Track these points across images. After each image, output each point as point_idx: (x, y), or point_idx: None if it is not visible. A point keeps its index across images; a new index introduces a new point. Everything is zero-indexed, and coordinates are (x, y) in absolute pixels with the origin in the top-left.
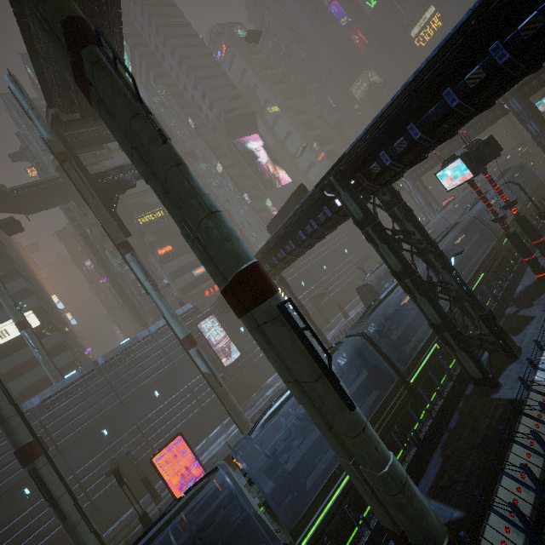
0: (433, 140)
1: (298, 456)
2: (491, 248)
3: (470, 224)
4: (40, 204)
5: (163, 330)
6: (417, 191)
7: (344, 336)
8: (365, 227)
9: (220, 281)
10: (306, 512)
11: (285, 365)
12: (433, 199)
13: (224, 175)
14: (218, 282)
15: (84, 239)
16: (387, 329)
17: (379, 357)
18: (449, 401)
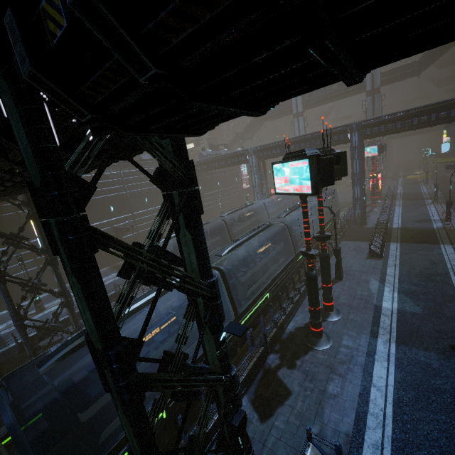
0: None
1: None
2: (287, 264)
3: (281, 230)
4: None
5: None
6: (258, 170)
7: (115, 293)
8: (47, 214)
9: None
10: None
11: None
12: (266, 183)
13: None
14: None
15: None
16: None
17: None
18: None
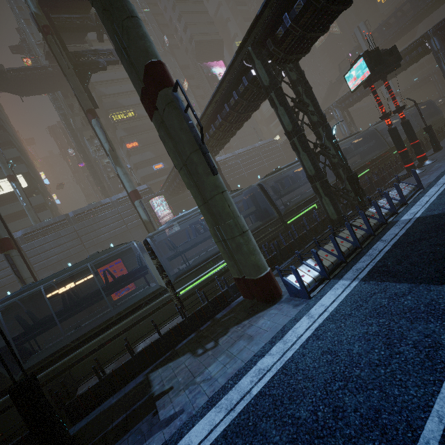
0: (322, 0)
1: (189, 244)
2: (382, 153)
3: (371, 134)
4: (32, 89)
5: (121, 201)
6: (343, 119)
7: None
8: (270, 92)
9: (139, 86)
10: (187, 275)
11: (179, 153)
12: (355, 129)
13: (189, 93)
14: (138, 89)
15: (67, 126)
16: (282, 194)
17: (267, 200)
18: (310, 233)
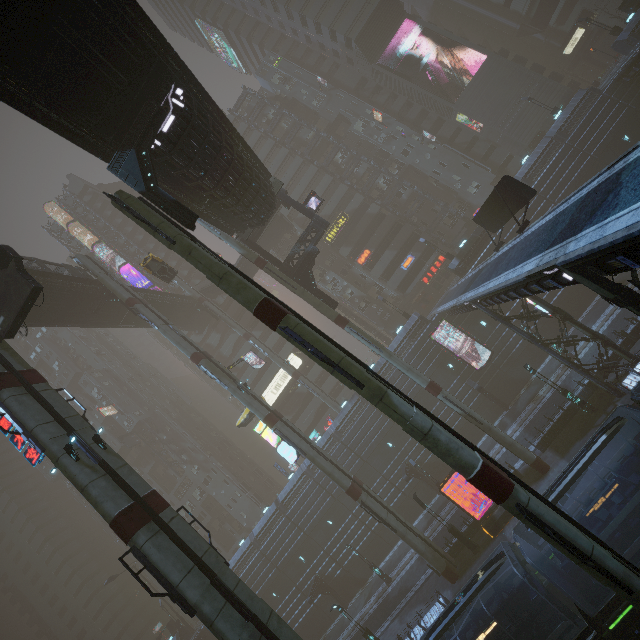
0: None
1: None
2: None
3: None
4: (253, 269)
5: (399, 351)
6: None
7: None
8: (624, 306)
9: None
10: (608, 604)
11: None
12: None
13: (387, 121)
14: None
15: None
16: None
17: None
18: None
